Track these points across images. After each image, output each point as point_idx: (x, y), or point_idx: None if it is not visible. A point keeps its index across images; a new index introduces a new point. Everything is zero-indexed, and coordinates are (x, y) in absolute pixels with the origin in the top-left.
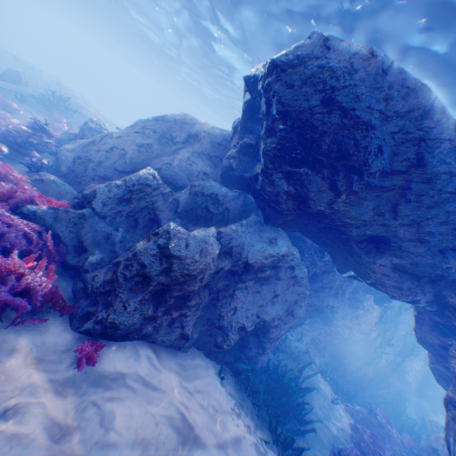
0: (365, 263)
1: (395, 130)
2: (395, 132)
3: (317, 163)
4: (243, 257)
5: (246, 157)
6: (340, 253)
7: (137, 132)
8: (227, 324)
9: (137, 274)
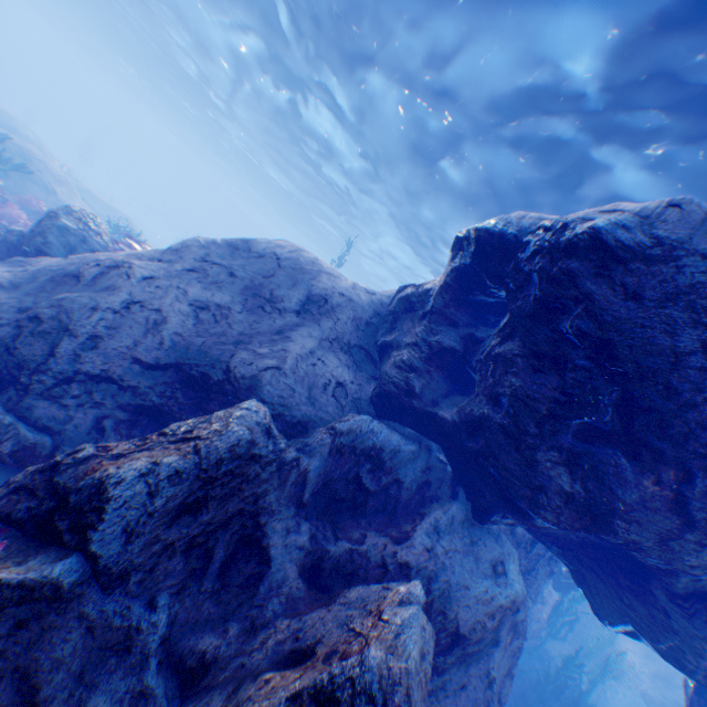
0: (680, 632)
1: None
2: None
3: (649, 451)
4: (451, 622)
5: (440, 370)
6: (612, 588)
7: (190, 270)
8: None
9: None
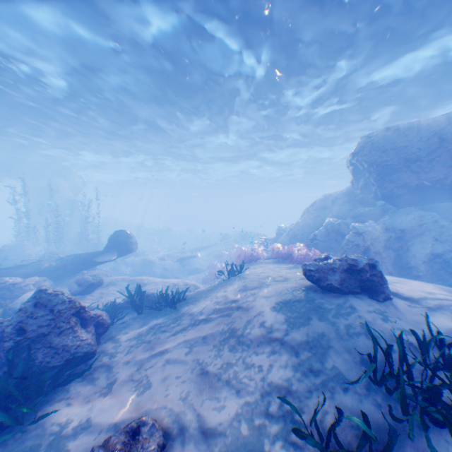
0: None
1: (418, 139)
2: (419, 140)
3: (397, 169)
4: (396, 227)
5: (366, 189)
6: None
7: (306, 214)
8: (412, 263)
9: (350, 245)
